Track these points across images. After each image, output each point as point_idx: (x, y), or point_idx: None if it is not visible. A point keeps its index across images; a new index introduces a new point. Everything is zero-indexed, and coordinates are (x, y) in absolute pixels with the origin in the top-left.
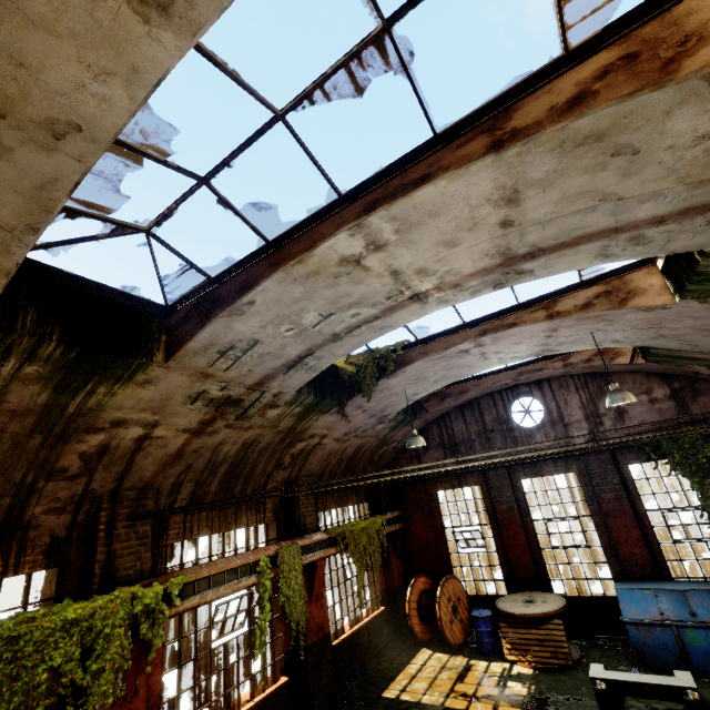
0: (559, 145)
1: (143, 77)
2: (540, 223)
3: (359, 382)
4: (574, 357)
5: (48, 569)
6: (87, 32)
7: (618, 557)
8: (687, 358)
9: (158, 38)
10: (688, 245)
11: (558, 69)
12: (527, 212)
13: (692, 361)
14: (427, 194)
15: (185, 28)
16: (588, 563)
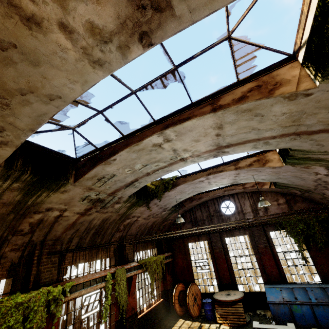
0: (236, 112)
1: (88, 83)
2: (231, 135)
3: (156, 192)
4: (247, 184)
5: (7, 279)
6: (72, 70)
7: (266, 273)
8: (291, 187)
9: (96, 72)
10: (285, 146)
11: (235, 86)
12: (225, 131)
13: (293, 188)
14: (188, 124)
15: (107, 70)
16: (253, 276)
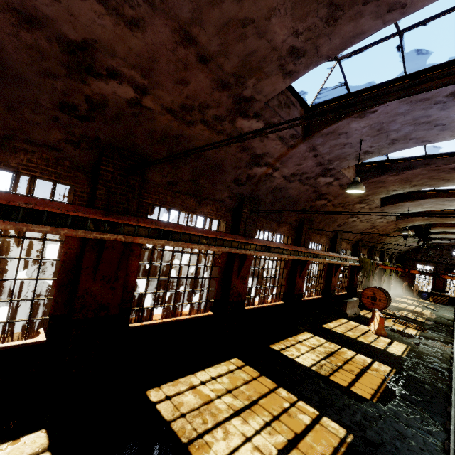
0: None
1: None
2: None
3: None
4: None
5: None
6: None
7: None
8: None
9: None
10: None
11: None
12: None
13: None
14: None
15: None
16: None
